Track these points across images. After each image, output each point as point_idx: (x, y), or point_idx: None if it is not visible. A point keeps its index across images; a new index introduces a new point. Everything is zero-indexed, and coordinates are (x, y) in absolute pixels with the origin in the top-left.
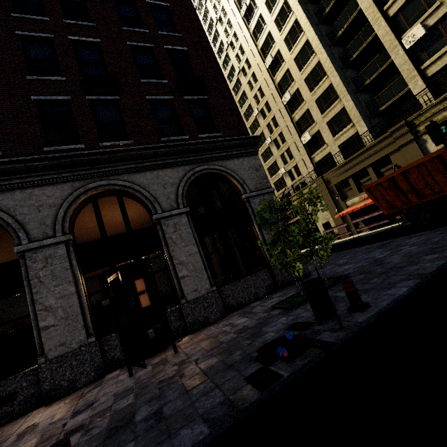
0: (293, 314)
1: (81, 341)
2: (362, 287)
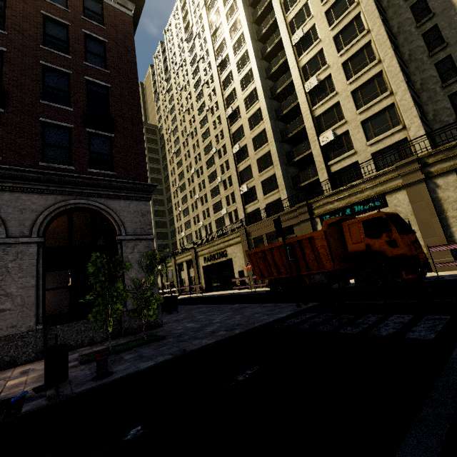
0: (71, 371)
1: None
2: (147, 353)
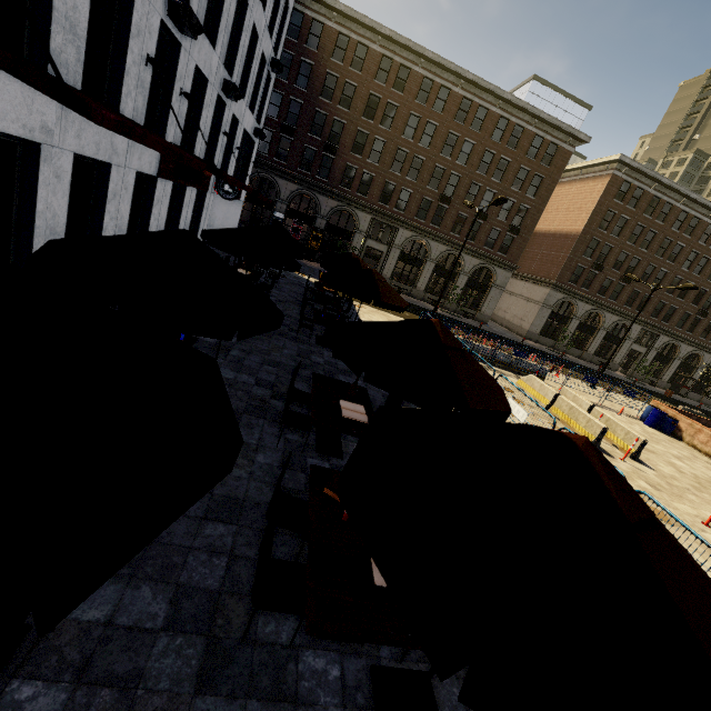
0: None
1: (666, 381)
2: None
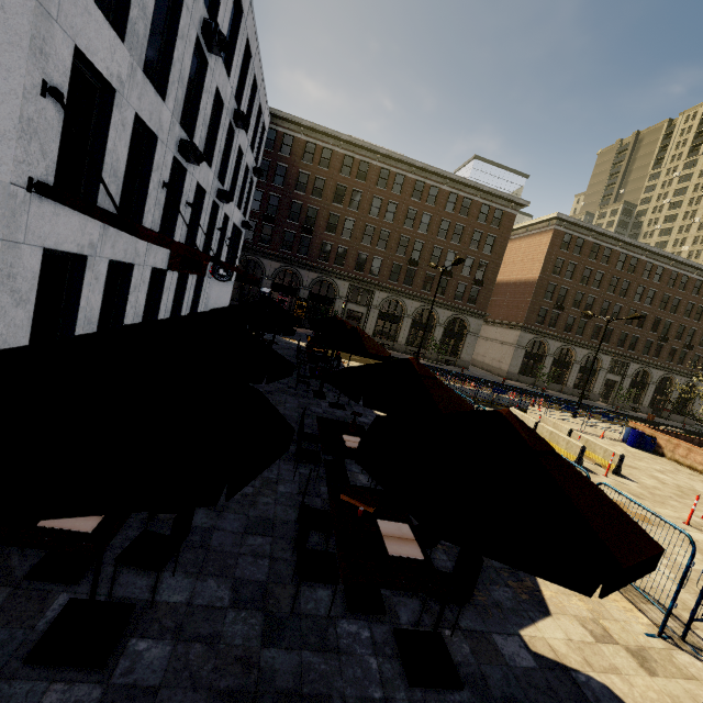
0: (698, 430)
1: (647, 406)
2: None
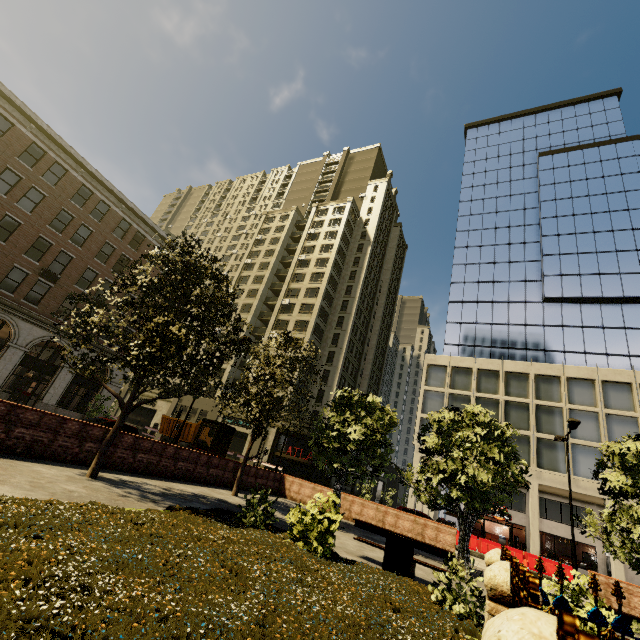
0: None
1: None
2: None
